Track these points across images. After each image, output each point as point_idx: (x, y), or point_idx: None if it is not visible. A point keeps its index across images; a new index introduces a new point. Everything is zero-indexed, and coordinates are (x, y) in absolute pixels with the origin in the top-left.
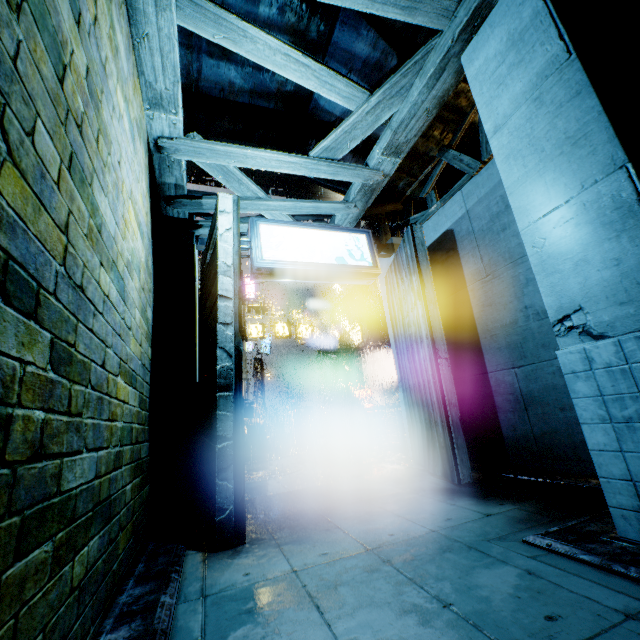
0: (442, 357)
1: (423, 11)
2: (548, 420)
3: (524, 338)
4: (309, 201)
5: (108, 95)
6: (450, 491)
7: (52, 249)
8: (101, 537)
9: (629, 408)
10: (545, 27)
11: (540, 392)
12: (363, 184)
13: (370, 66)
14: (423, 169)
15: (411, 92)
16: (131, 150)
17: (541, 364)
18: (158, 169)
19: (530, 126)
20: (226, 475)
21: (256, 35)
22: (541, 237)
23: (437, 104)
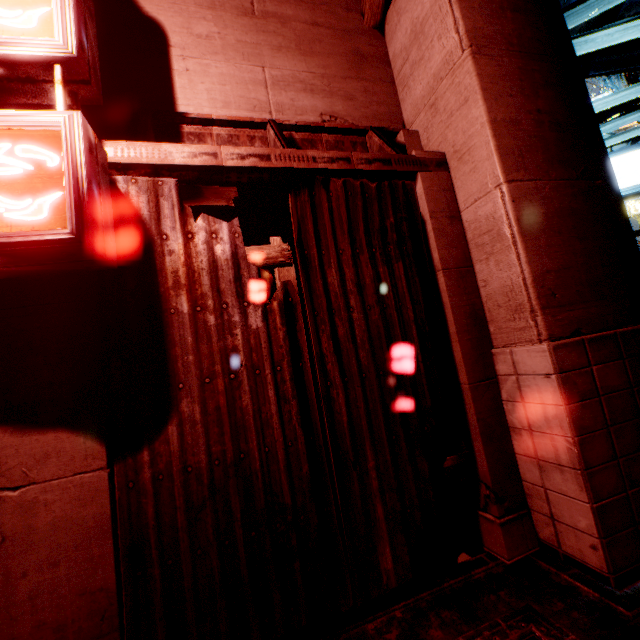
0: None
1: None
2: None
3: None
4: (633, 113)
5: None
6: None
7: None
8: None
9: None
10: None
11: None
12: None
13: None
14: None
15: None
16: None
17: None
18: None
19: None
20: None
21: (595, 36)
22: None
23: None
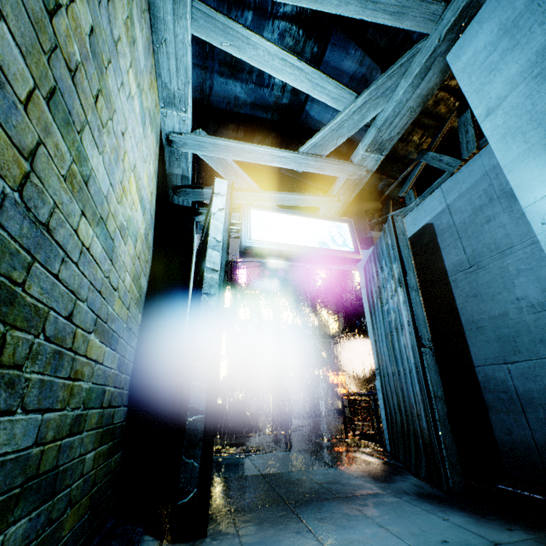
0: (425, 345)
1: (411, 16)
2: None
3: (517, 331)
4: (296, 194)
5: (117, 69)
6: (439, 500)
7: (0, 166)
8: (33, 519)
9: None
10: (544, 8)
11: (541, 393)
12: (347, 179)
13: (356, 80)
14: (402, 171)
15: (396, 92)
16: (140, 131)
17: (540, 361)
18: (168, 161)
19: (531, 102)
20: (193, 452)
21: (258, 42)
22: None
23: (421, 102)
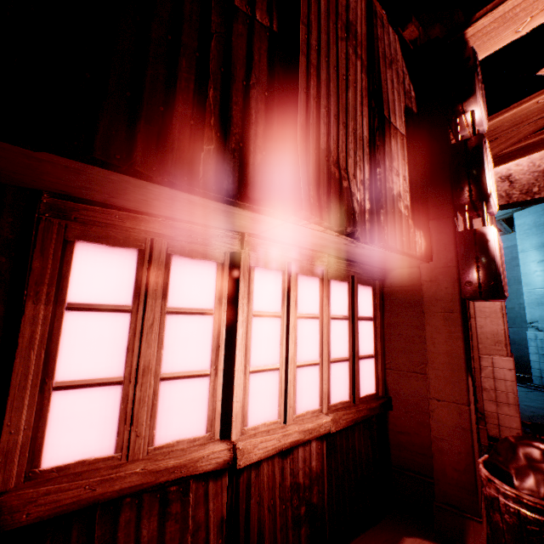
0: None
1: None
2: (519, 351)
3: (516, 316)
4: None
5: None
6: None
7: None
8: None
9: (543, 351)
10: None
11: (518, 340)
12: None
13: None
14: None
15: None
16: None
17: (522, 329)
18: None
19: (534, 258)
20: None
21: None
22: (530, 295)
23: (498, 220)
